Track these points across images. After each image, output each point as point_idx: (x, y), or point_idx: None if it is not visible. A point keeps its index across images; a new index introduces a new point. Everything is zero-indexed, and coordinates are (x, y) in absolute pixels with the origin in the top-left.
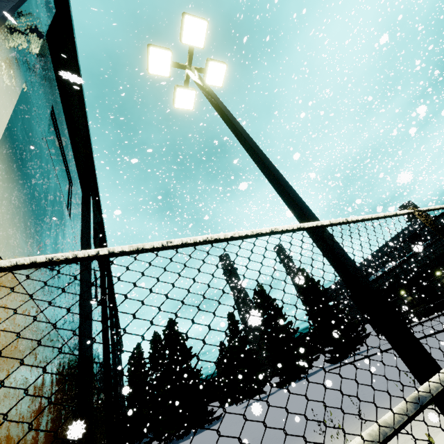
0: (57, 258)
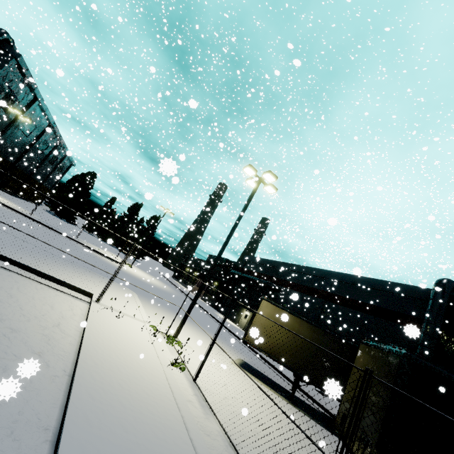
0: None
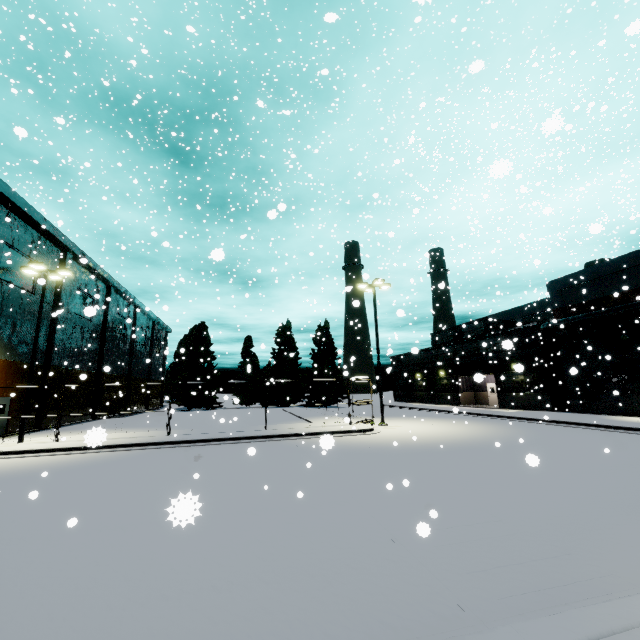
0: None
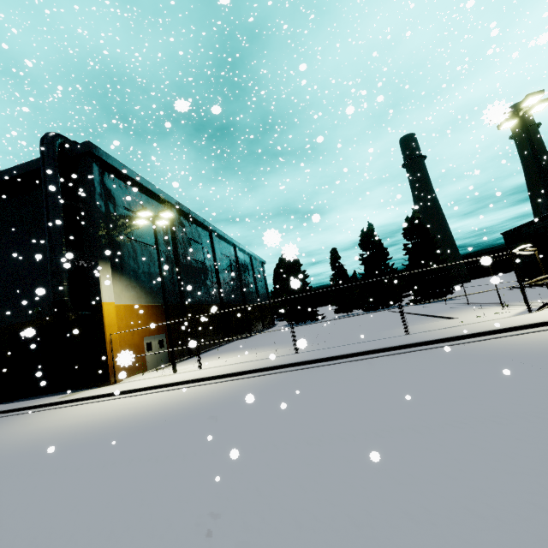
0: (123, 332)
